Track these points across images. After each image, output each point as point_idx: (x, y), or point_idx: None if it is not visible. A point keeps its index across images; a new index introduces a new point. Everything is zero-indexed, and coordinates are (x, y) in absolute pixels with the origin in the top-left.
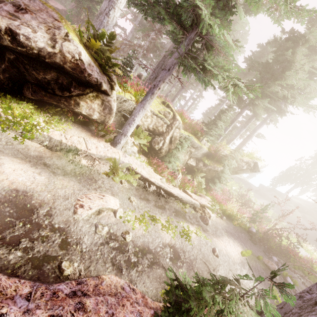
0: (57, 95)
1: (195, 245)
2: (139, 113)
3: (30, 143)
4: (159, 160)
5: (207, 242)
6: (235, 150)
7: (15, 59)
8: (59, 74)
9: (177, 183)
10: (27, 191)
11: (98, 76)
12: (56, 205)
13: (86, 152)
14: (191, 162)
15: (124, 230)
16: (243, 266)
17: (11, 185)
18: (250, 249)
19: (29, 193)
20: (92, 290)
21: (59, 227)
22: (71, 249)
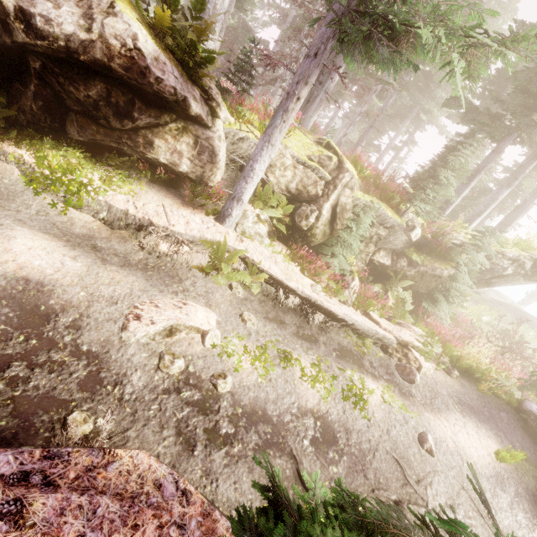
0: (115, 130)
1: (377, 422)
2: (263, 154)
3: (79, 215)
4: (310, 251)
5: (408, 419)
6: (484, 233)
7: (42, 69)
8: (110, 86)
9: (350, 297)
10: (45, 284)
11: (177, 84)
12: (91, 311)
13: (167, 230)
14: (382, 257)
15: (218, 370)
16: (500, 486)
17: (18, 272)
18: (522, 449)
19: (47, 287)
20: (76, 476)
21: (89, 350)
22: (101, 391)
